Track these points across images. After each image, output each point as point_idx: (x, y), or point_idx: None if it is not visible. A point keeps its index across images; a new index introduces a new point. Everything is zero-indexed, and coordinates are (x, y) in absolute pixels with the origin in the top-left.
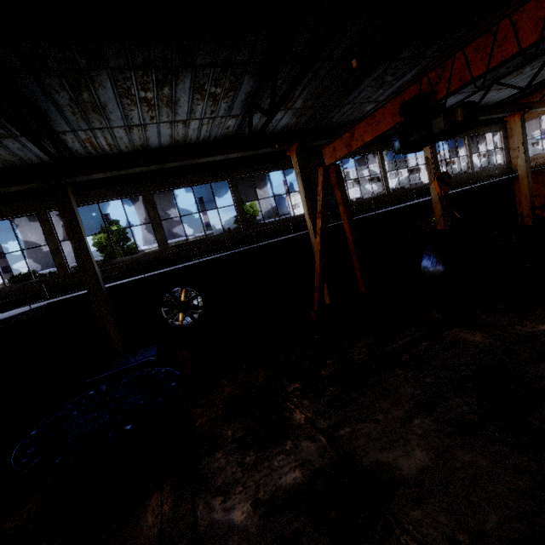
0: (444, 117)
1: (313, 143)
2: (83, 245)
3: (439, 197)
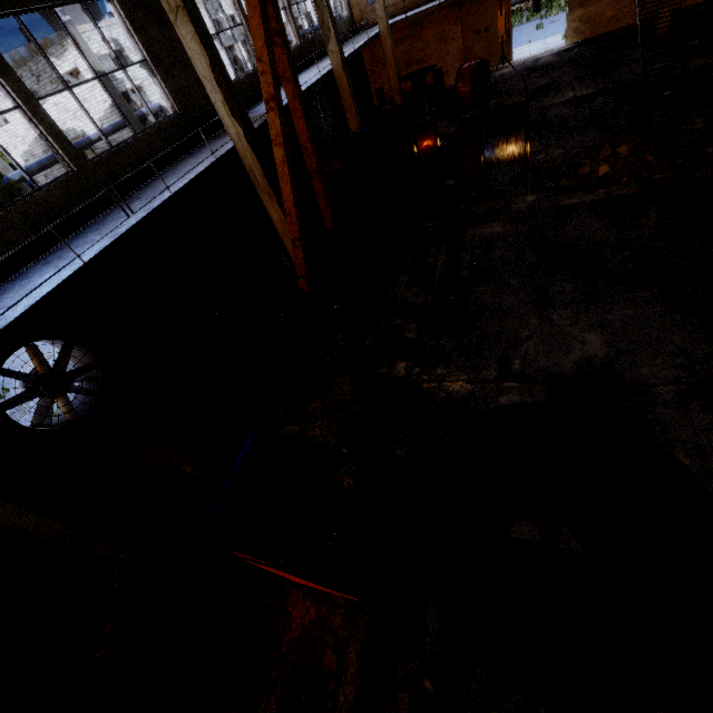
0: None
1: None
2: None
3: (343, 67)
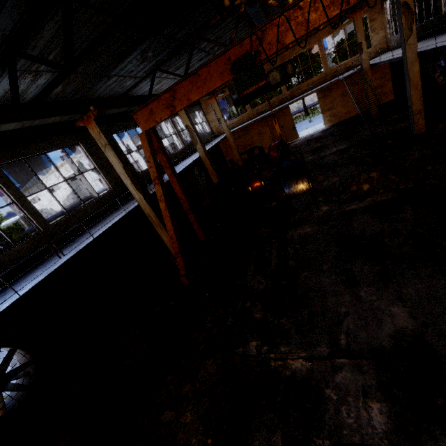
0: (278, 71)
1: (105, 112)
2: None
3: (206, 154)
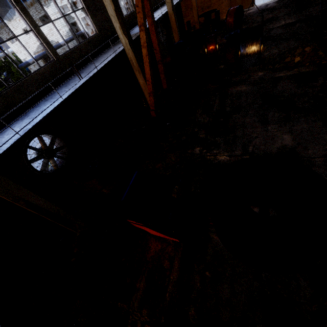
0: None
1: None
2: None
3: (173, 10)
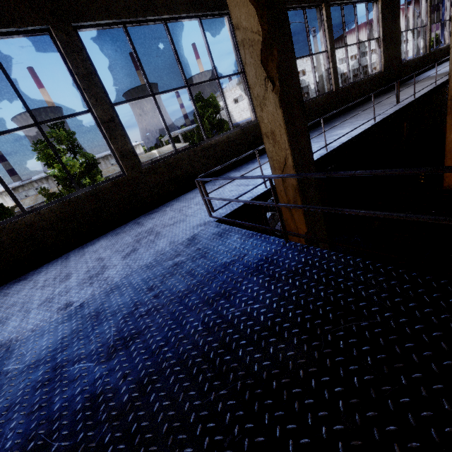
0: None
1: None
2: (290, 64)
3: None
